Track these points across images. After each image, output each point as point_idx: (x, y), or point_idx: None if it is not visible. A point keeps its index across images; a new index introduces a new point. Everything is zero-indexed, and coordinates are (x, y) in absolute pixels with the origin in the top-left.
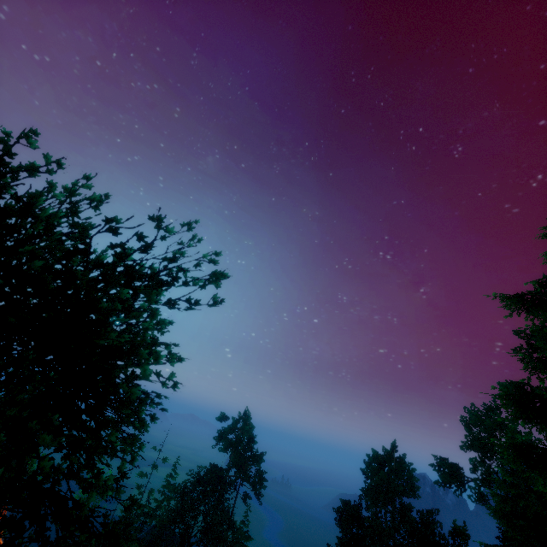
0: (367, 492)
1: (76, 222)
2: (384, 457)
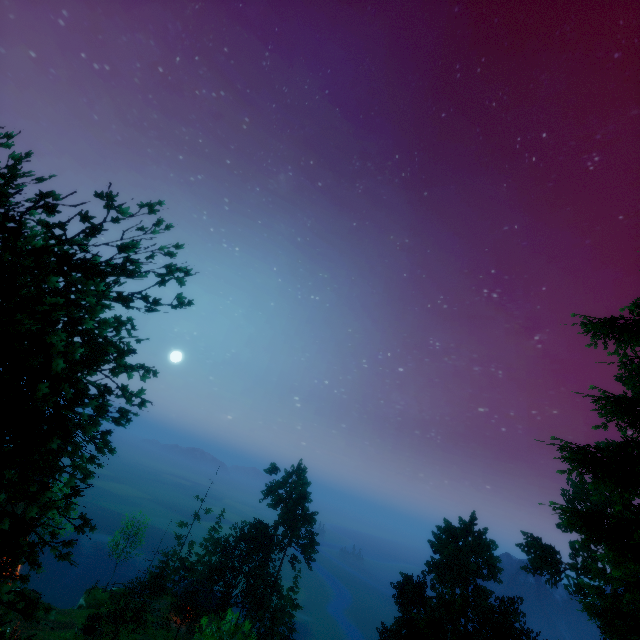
0: (433, 568)
1: None
2: (459, 530)
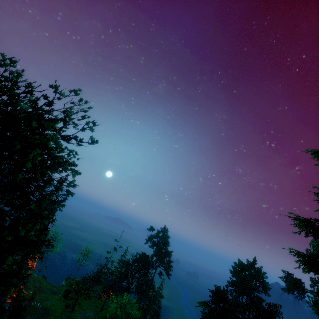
0: (231, 284)
1: (6, 85)
2: (247, 266)
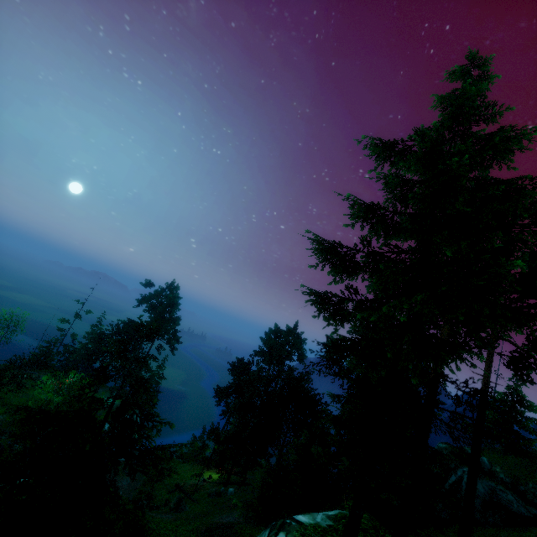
0: (258, 354)
1: None
2: (285, 332)
